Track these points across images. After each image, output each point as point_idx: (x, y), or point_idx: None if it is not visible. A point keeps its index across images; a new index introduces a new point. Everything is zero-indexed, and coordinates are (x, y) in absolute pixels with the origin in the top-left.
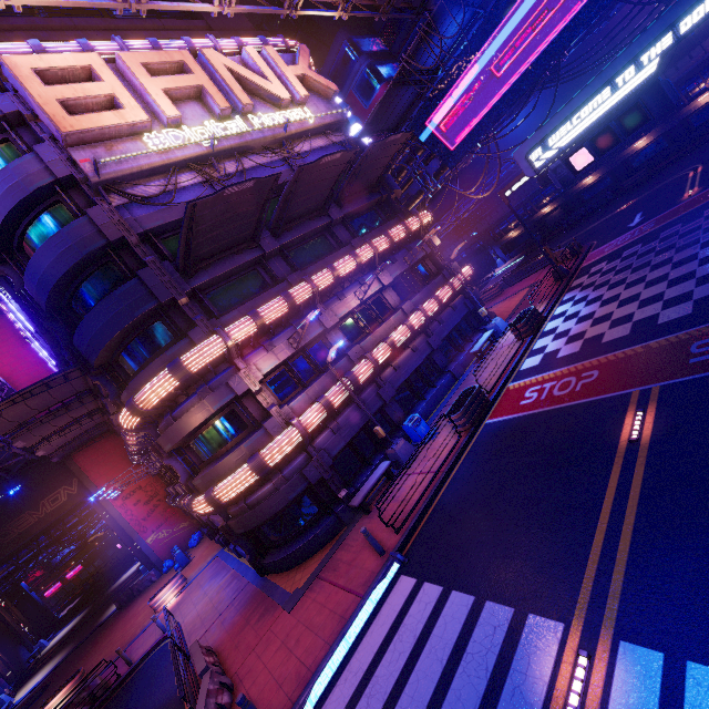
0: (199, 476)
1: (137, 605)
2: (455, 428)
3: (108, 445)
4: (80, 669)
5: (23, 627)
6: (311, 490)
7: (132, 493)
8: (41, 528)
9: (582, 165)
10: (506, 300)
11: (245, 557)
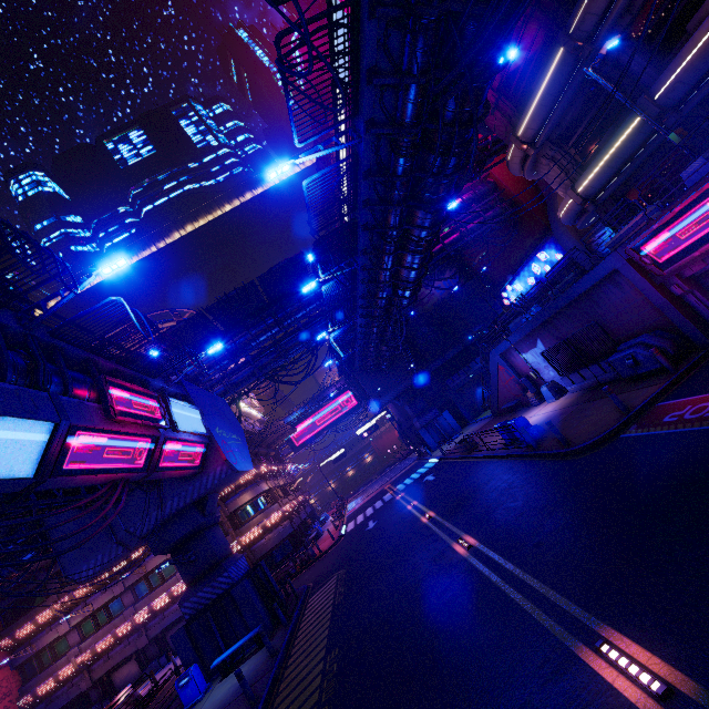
0: (250, 521)
1: None
2: (338, 516)
3: None
4: None
5: None
6: (291, 537)
7: None
8: None
9: (366, 435)
10: None
11: None
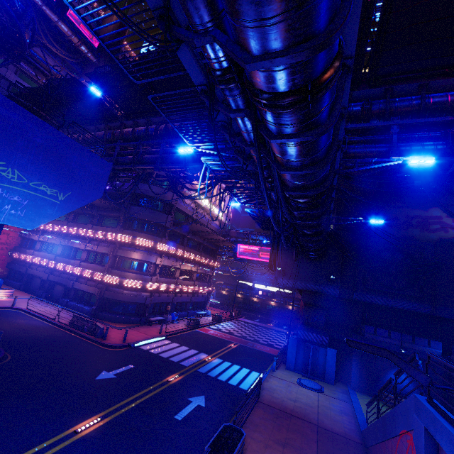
0: (120, 271)
1: None
2: (189, 324)
3: None
4: None
5: None
6: (140, 305)
7: (3, 233)
8: None
9: (260, 293)
10: (211, 310)
11: (72, 308)
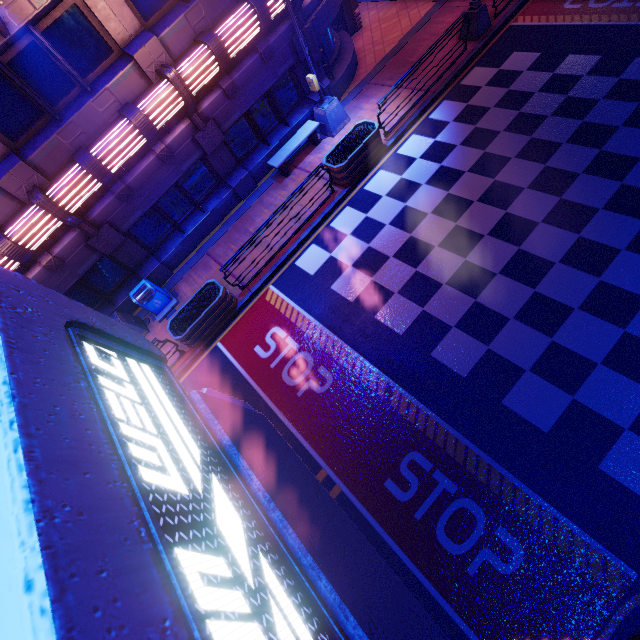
0: None
1: None
2: (176, 347)
3: None
4: None
5: None
6: None
7: None
8: None
9: None
10: (396, 7)
11: None
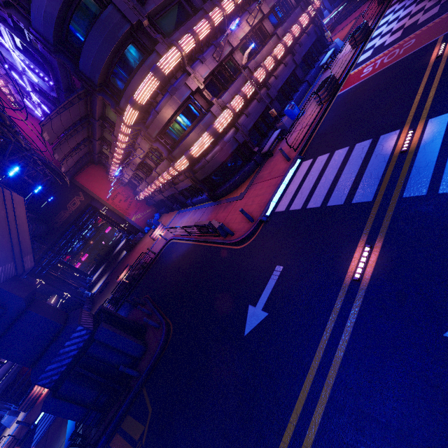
0: (177, 148)
1: (139, 246)
2: (320, 100)
3: (92, 171)
4: (128, 264)
5: (76, 274)
6: (239, 150)
7: (115, 196)
8: (72, 220)
9: None
10: (338, 34)
11: (198, 203)
